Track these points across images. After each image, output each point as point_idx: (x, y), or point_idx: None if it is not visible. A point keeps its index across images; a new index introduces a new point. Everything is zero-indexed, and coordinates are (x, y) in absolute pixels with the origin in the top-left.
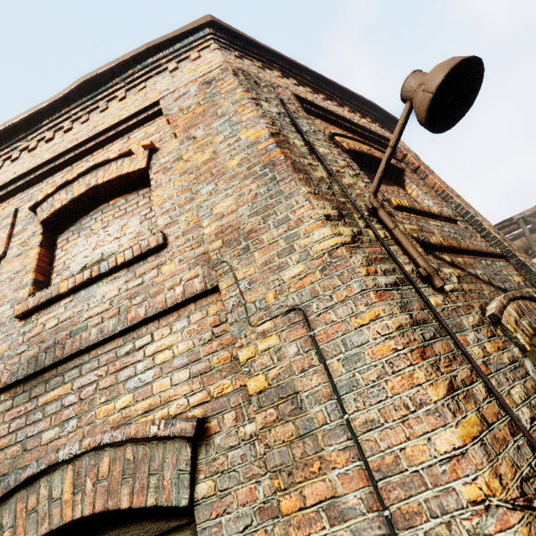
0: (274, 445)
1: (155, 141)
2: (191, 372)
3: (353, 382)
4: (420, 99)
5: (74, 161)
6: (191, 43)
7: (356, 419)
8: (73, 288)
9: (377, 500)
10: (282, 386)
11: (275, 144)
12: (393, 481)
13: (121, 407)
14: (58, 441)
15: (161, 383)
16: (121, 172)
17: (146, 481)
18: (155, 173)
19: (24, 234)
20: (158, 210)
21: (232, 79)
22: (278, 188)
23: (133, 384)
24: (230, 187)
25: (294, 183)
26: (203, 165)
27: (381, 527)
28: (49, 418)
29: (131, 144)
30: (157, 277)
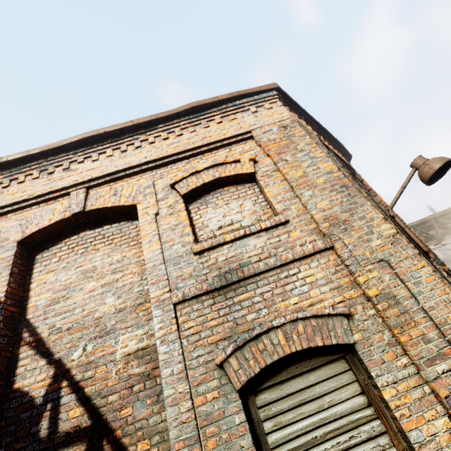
0: (390, 317)
1: (252, 156)
2: (330, 287)
3: (420, 292)
4: (426, 171)
5: (190, 157)
6: (265, 97)
7: (425, 306)
8: (234, 239)
9: (442, 334)
10: (387, 293)
11: (343, 175)
12: (446, 328)
13: (294, 303)
14: (259, 320)
15: (314, 292)
16: (238, 172)
17: (328, 334)
18: (261, 177)
19: (168, 201)
20: (274, 200)
21: (300, 129)
22: (354, 200)
23: (297, 292)
24: (323, 194)
25: (362, 199)
26: (300, 179)
27: (445, 343)
28: (247, 308)
29: (234, 154)
30: (289, 238)
